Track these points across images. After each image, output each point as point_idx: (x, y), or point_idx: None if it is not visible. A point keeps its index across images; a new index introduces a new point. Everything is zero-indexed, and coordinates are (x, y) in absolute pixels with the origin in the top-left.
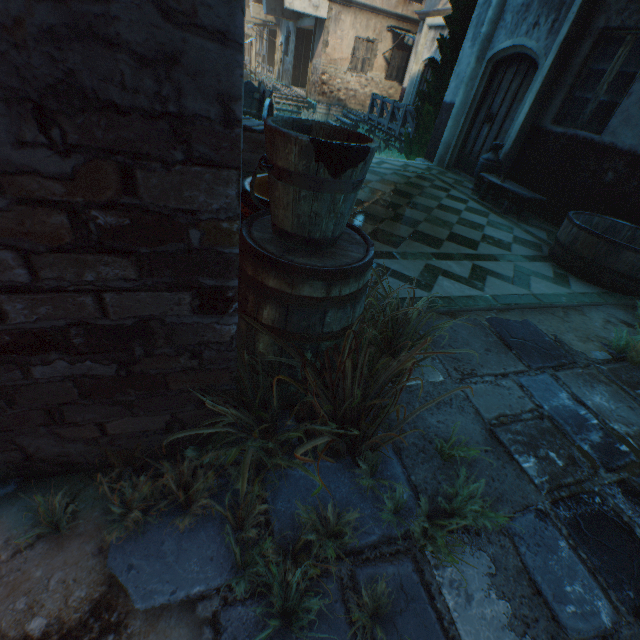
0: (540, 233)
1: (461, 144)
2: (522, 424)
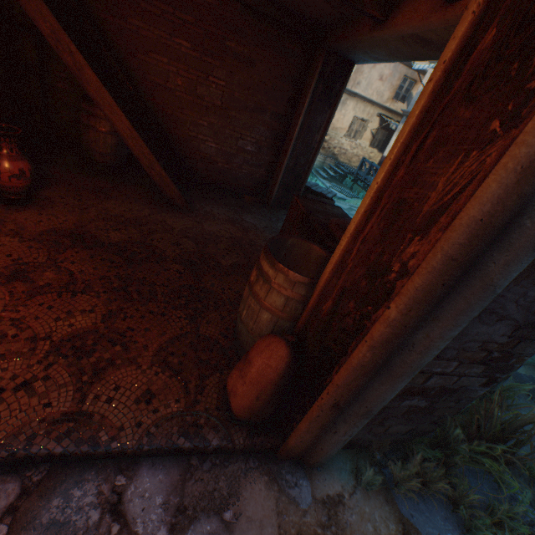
0: None
1: None
2: None
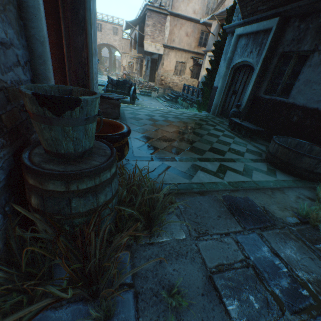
0: (262, 147)
1: (222, 104)
2: (233, 271)
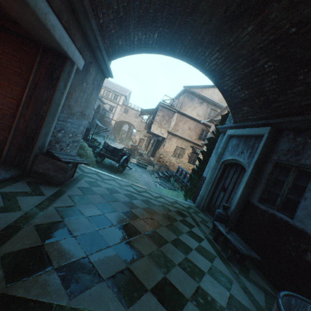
0: (258, 294)
1: (209, 198)
2: None
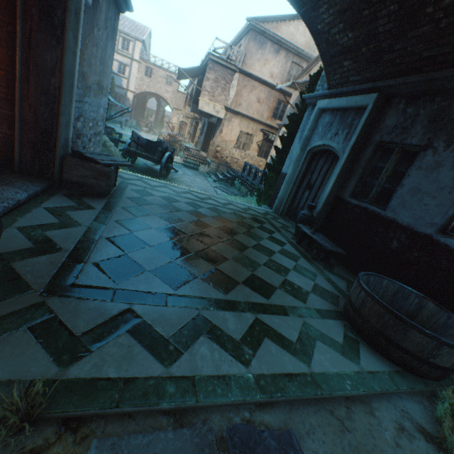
0: (341, 282)
1: (291, 200)
2: None
